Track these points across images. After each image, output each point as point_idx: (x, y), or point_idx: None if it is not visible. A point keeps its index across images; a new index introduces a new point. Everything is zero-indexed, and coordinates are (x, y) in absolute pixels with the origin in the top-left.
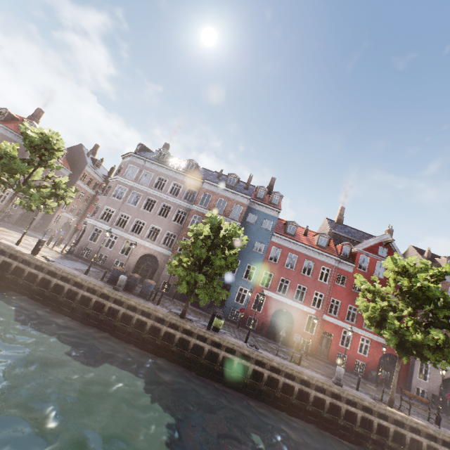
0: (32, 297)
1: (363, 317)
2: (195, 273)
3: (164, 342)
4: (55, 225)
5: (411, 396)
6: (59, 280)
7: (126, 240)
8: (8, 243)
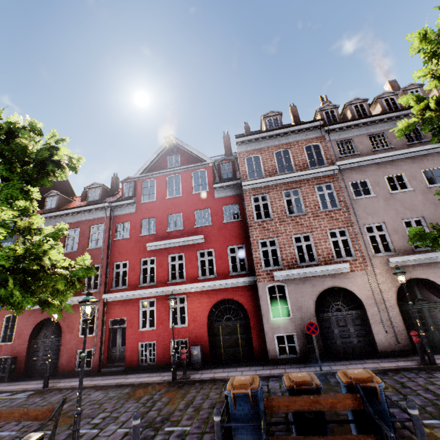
0: None
1: (165, 266)
2: None
3: None
4: None
5: (13, 418)
6: None
7: None
8: None
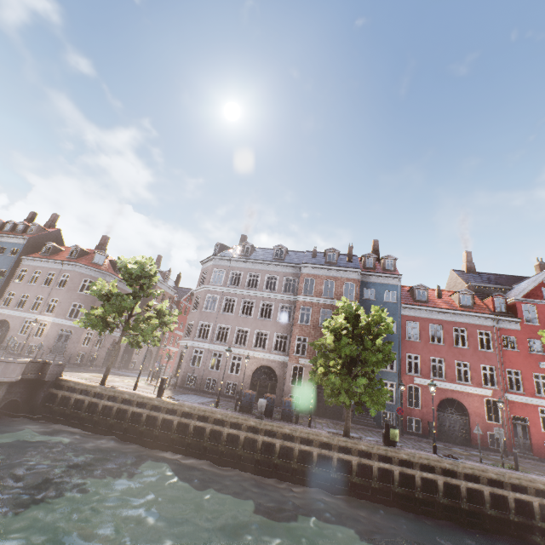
0: (172, 448)
1: None
2: (349, 377)
3: (341, 474)
4: (137, 356)
5: None
6: (197, 421)
7: (232, 356)
8: (127, 390)
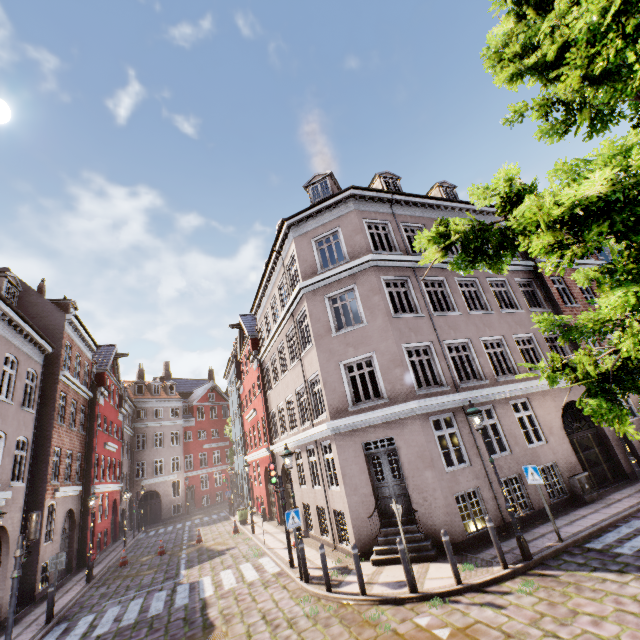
0: None
1: None
2: None
3: None
4: (47, 547)
5: None
6: None
7: (509, 405)
8: None
